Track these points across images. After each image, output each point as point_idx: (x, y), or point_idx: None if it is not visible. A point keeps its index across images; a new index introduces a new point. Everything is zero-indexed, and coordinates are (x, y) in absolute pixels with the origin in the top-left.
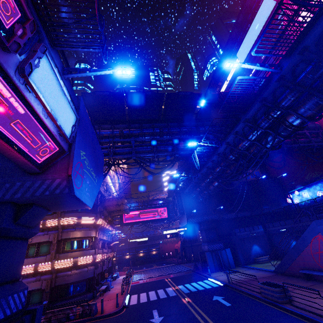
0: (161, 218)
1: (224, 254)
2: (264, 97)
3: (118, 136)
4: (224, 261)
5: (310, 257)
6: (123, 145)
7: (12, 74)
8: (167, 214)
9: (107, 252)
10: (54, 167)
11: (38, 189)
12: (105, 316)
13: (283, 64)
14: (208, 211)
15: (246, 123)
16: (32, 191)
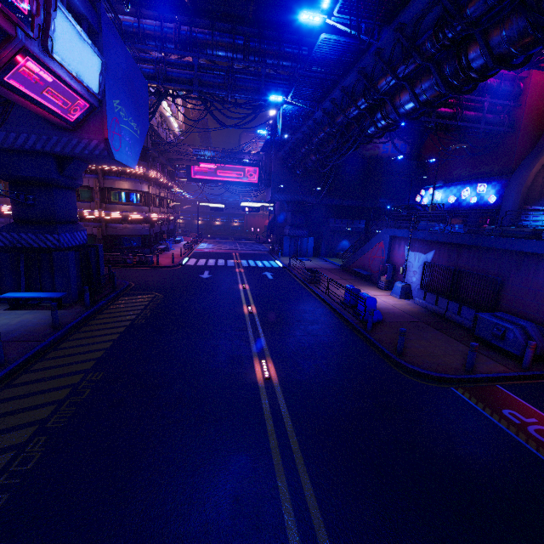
0: (248, 182)
1: (306, 242)
2: (362, 67)
3: (171, 40)
4: (302, 249)
5: (368, 260)
6: (180, 60)
7: (38, 53)
8: (258, 179)
9: (165, 213)
10: (88, 126)
11: (76, 147)
12: (161, 267)
13: (382, 33)
14: (303, 190)
15: (346, 91)
16: (71, 148)
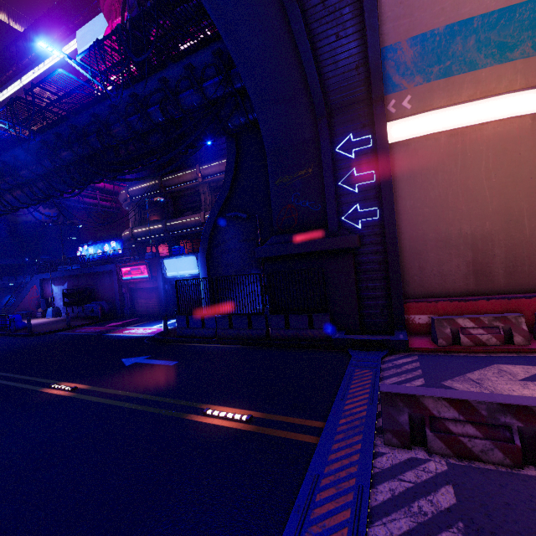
0: None
1: None
2: None
3: None
4: None
5: (28, 302)
6: None
7: None
8: None
9: None
10: None
11: None
12: None
13: None
14: None
15: None
16: None
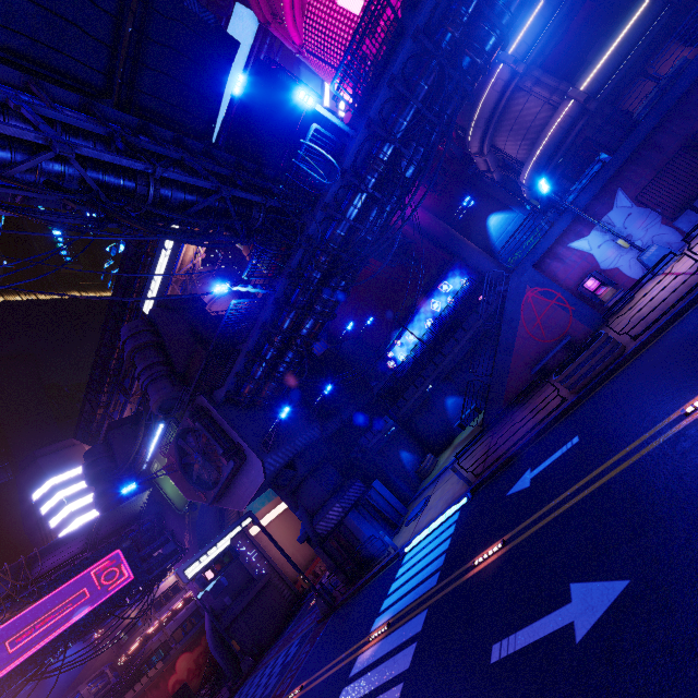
0: (111, 596)
1: (377, 496)
2: None
3: None
4: (385, 510)
5: (530, 341)
6: None
7: None
8: (132, 568)
9: None
10: None
11: None
12: None
13: None
14: (297, 424)
15: (408, 54)
16: None
